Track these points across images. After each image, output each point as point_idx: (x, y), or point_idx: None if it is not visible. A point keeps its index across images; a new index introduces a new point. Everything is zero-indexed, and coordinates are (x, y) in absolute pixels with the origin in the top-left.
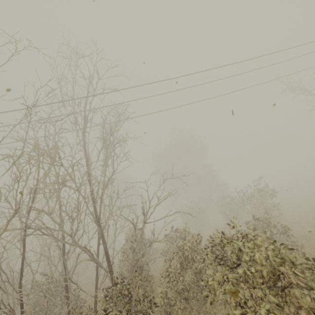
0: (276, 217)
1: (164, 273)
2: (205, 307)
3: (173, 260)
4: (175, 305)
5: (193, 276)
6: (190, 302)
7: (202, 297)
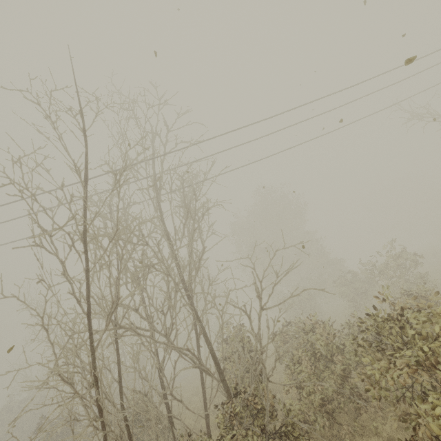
0: (428, 293)
1: (290, 381)
2: (362, 420)
3: (301, 360)
4: (317, 422)
5: (334, 379)
6: (336, 417)
7: (352, 408)
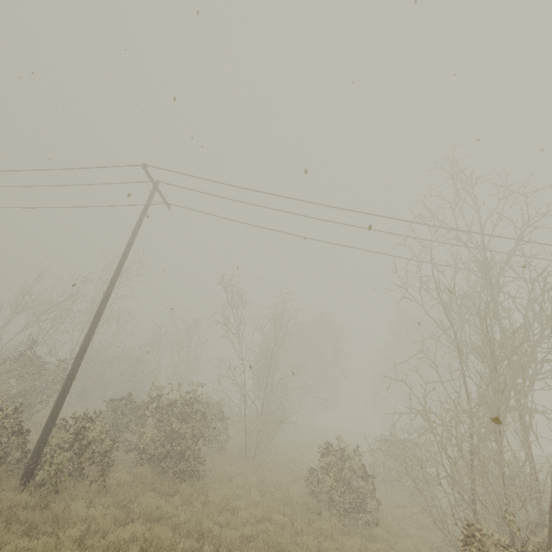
0: None
1: None
2: None
3: None
4: None
5: None
6: None
7: None
